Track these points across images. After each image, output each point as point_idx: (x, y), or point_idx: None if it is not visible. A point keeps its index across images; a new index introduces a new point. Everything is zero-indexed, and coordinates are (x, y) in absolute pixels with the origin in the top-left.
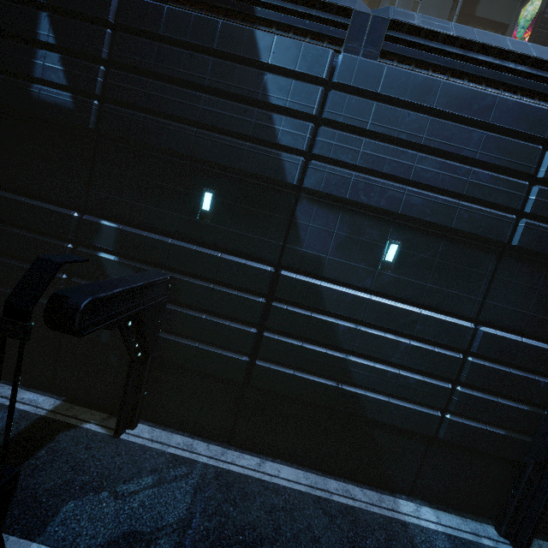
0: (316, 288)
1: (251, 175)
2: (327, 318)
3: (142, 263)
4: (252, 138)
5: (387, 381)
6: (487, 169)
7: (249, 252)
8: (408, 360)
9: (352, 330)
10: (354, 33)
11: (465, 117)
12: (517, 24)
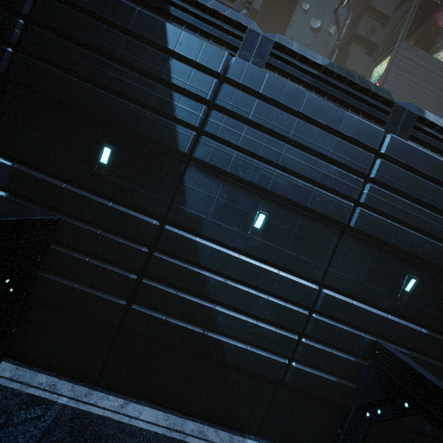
0: (194, 244)
1: (148, 139)
2: (201, 271)
3: (33, 202)
4: (153, 108)
5: (246, 330)
6: (336, 165)
7: (139, 205)
8: (265, 313)
9: (221, 284)
10: (247, 45)
11: (322, 124)
12: (373, 81)
